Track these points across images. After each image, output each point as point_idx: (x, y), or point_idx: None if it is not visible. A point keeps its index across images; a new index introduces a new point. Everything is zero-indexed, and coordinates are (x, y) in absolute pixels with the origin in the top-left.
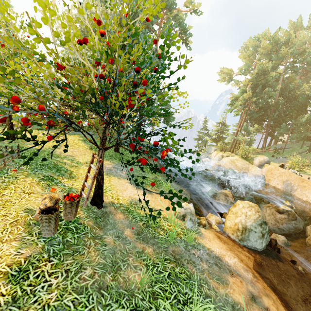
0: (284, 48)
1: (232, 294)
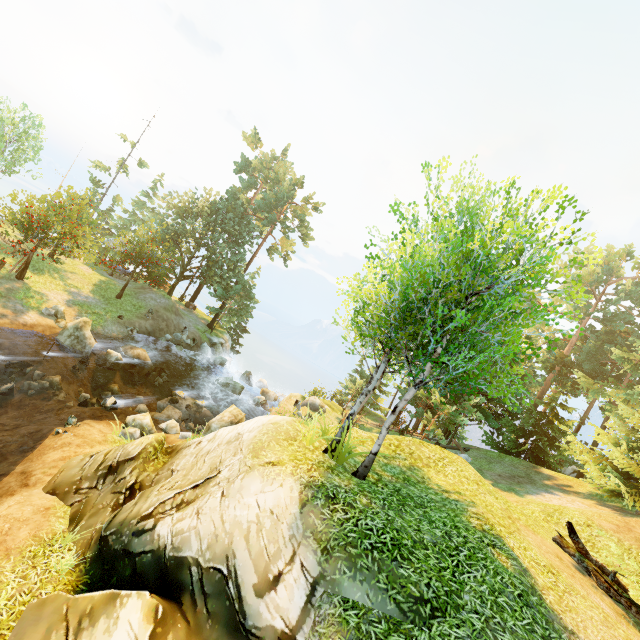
0: None
1: None
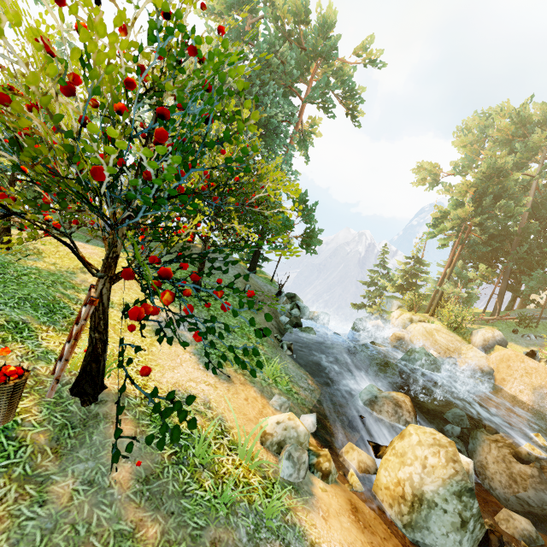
0: (539, 131)
1: None
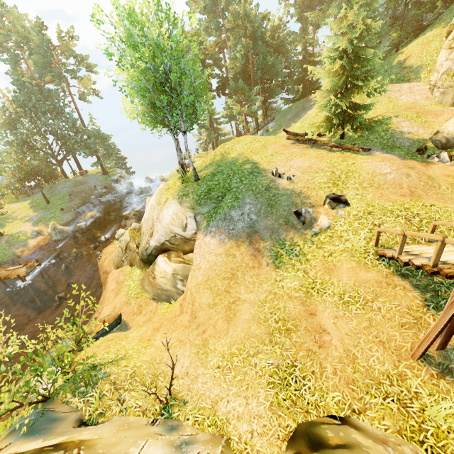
0: None
1: (17, 251)
